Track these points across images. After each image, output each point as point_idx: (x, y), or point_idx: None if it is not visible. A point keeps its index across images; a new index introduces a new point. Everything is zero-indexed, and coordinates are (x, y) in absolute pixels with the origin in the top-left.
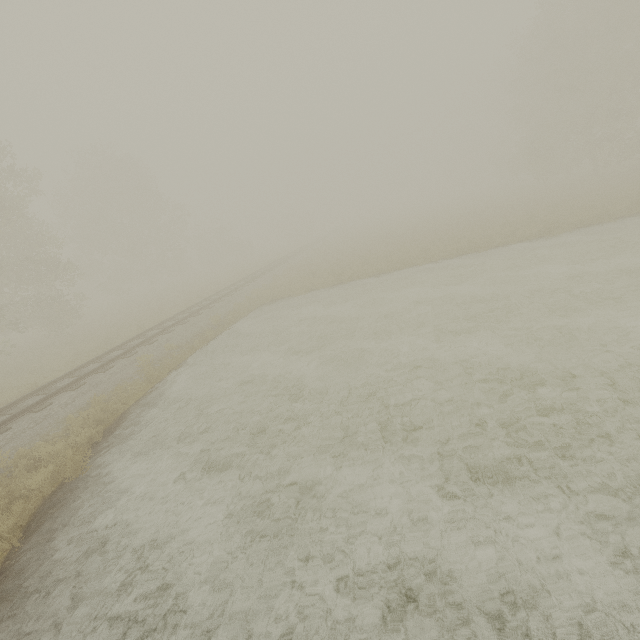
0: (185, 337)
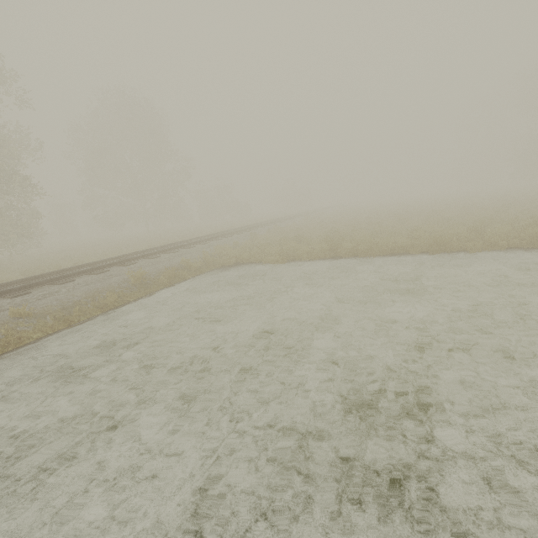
0: (69, 297)
